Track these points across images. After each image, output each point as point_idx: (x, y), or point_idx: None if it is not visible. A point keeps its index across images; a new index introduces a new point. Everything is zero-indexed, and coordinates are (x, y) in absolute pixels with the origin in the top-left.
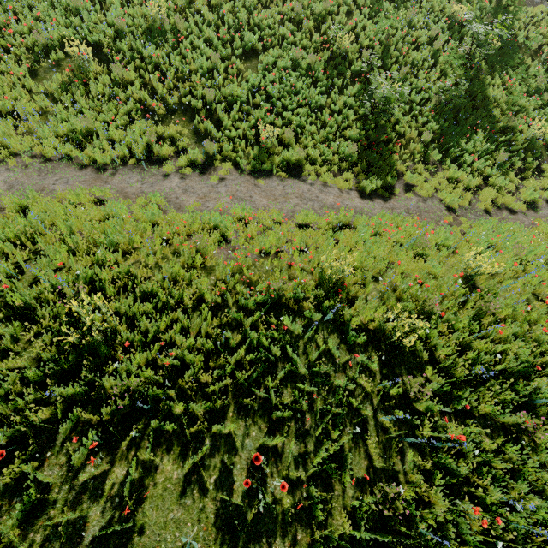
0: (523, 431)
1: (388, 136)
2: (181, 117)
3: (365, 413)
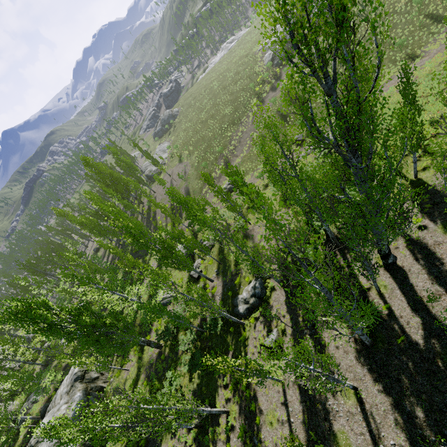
0: None
1: (411, 49)
2: None
3: None
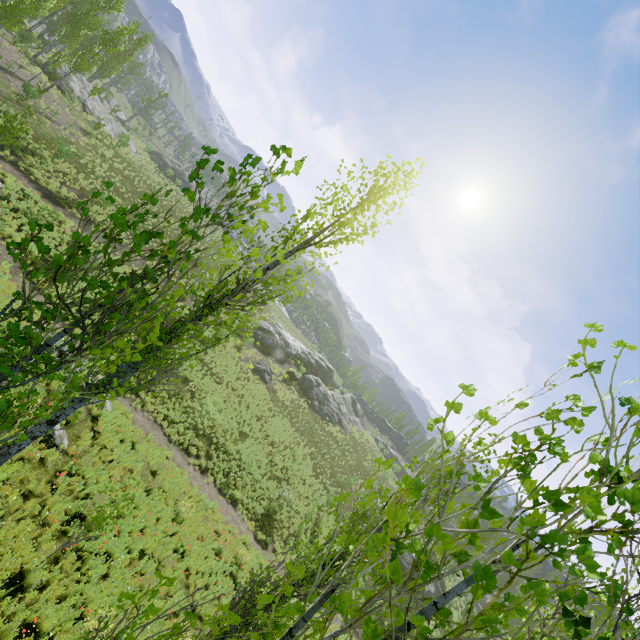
0: None
1: (277, 517)
2: (206, 441)
3: None
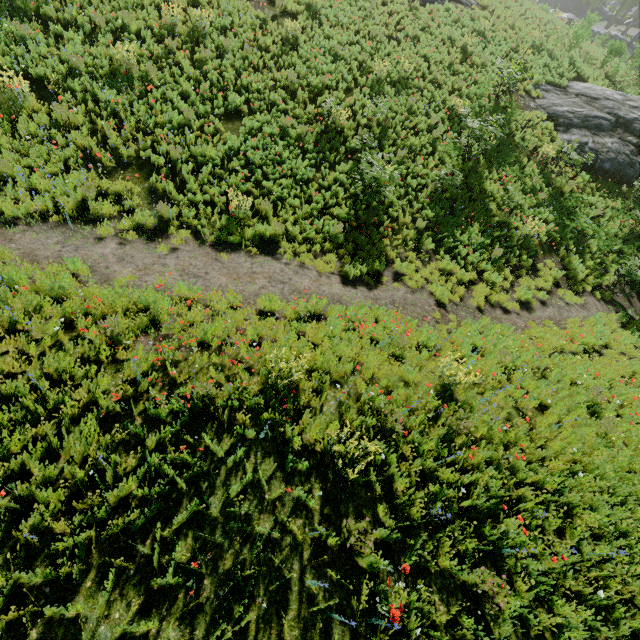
0: (482, 596)
1: (380, 219)
2: (136, 173)
3: (288, 574)
